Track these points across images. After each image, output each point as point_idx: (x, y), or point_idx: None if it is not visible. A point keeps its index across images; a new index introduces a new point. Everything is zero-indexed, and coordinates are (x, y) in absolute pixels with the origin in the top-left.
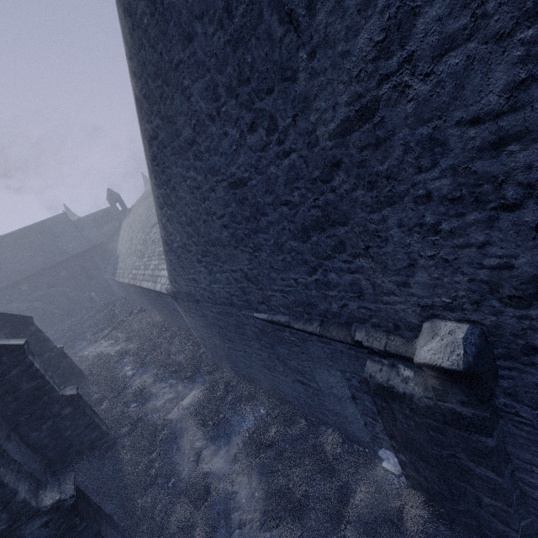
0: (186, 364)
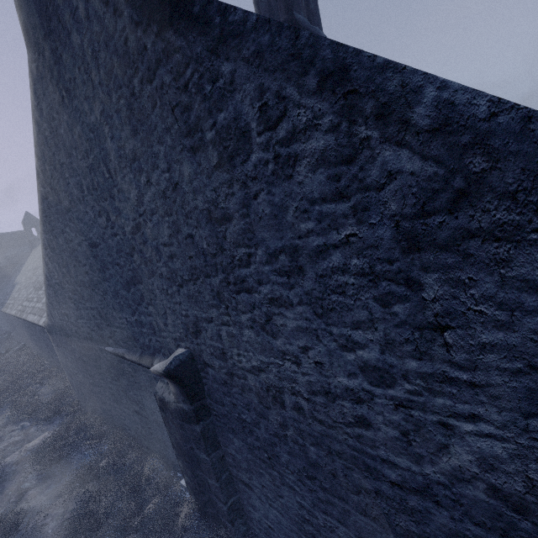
0: (48, 404)
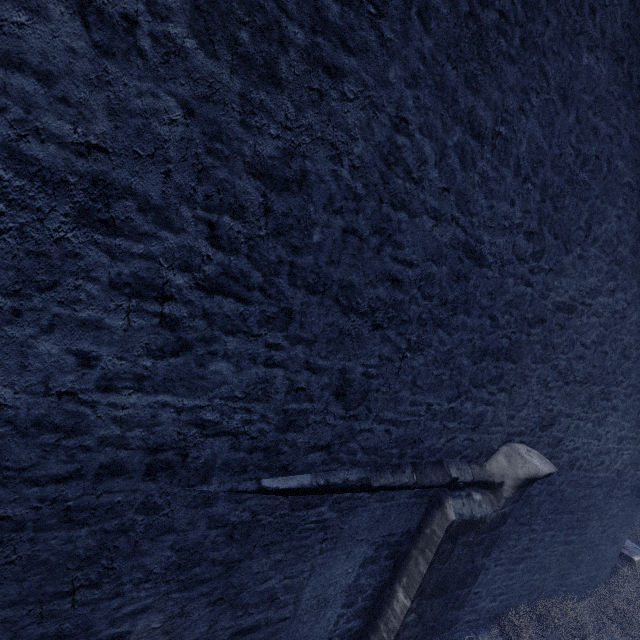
0: None
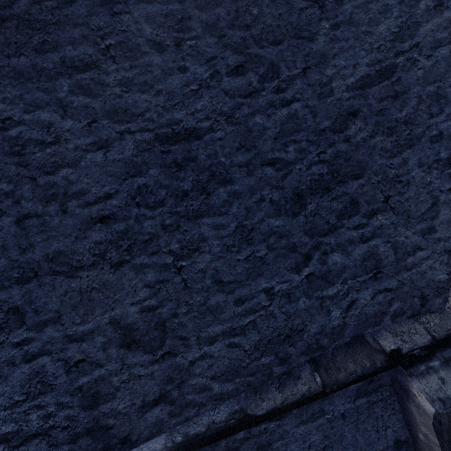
0: None
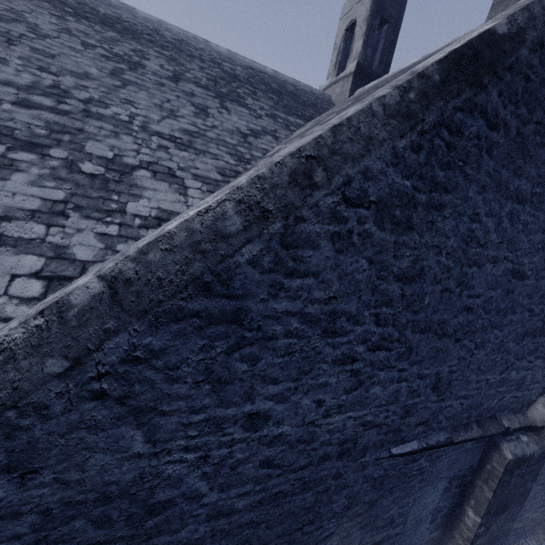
0: None
